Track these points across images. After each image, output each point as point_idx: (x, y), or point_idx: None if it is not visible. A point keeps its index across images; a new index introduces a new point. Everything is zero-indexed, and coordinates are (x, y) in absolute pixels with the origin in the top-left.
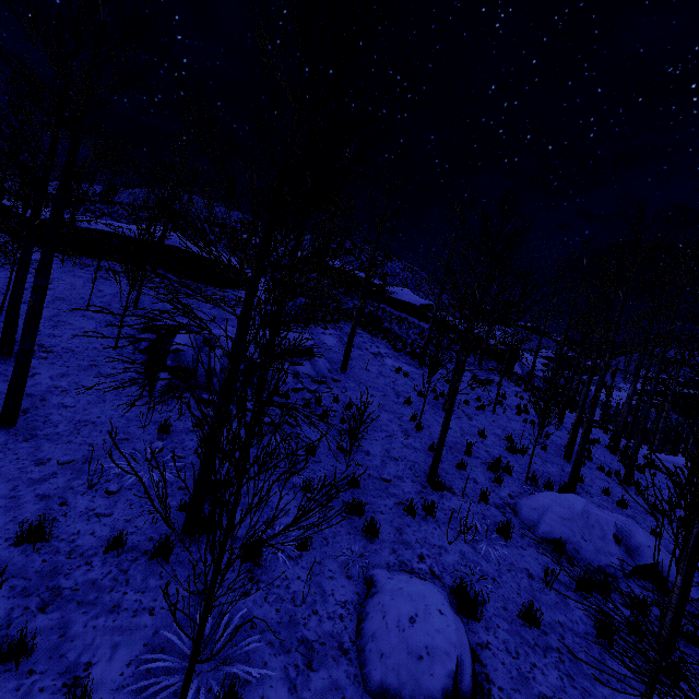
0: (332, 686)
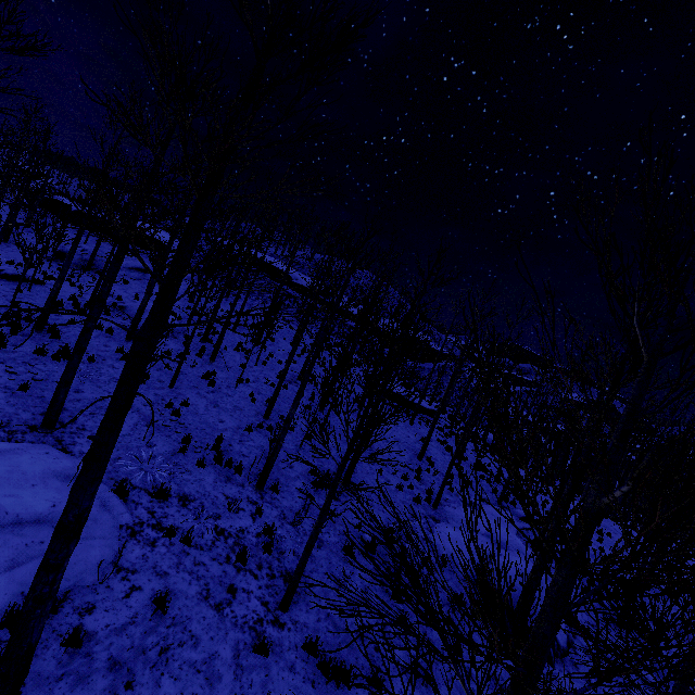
0: None
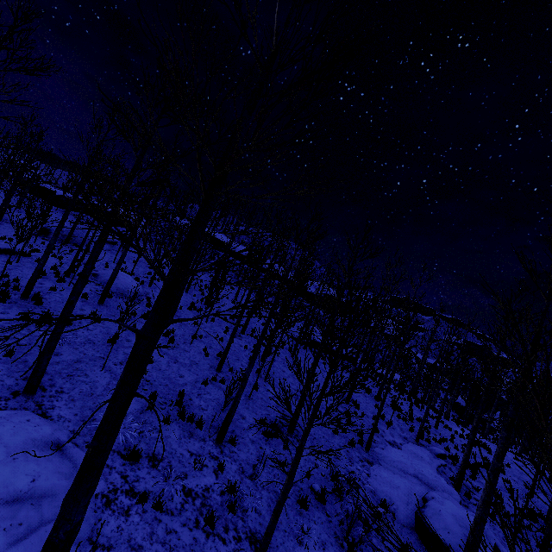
0: None
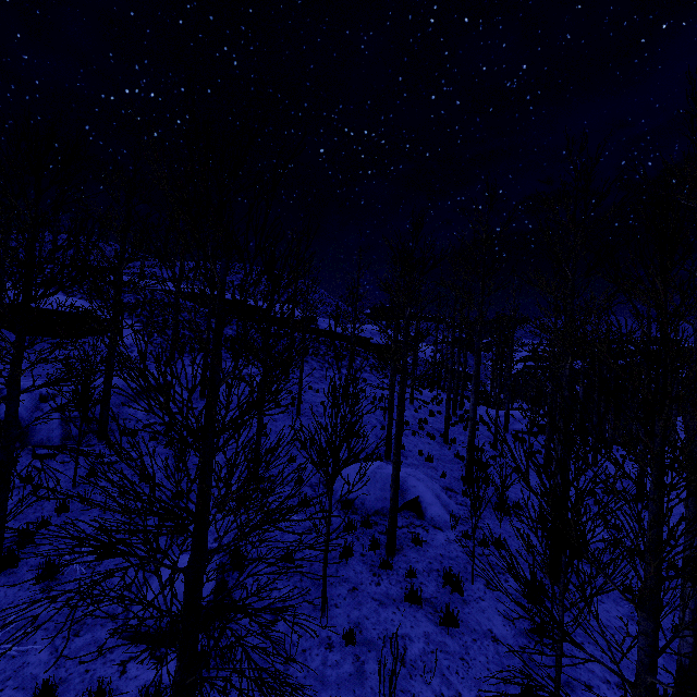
0: (92, 642)
